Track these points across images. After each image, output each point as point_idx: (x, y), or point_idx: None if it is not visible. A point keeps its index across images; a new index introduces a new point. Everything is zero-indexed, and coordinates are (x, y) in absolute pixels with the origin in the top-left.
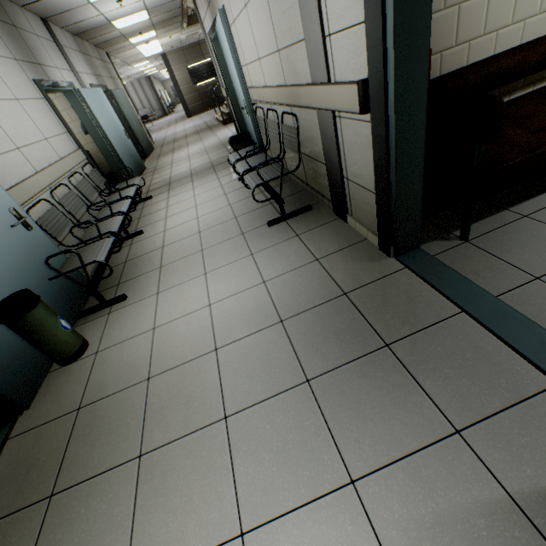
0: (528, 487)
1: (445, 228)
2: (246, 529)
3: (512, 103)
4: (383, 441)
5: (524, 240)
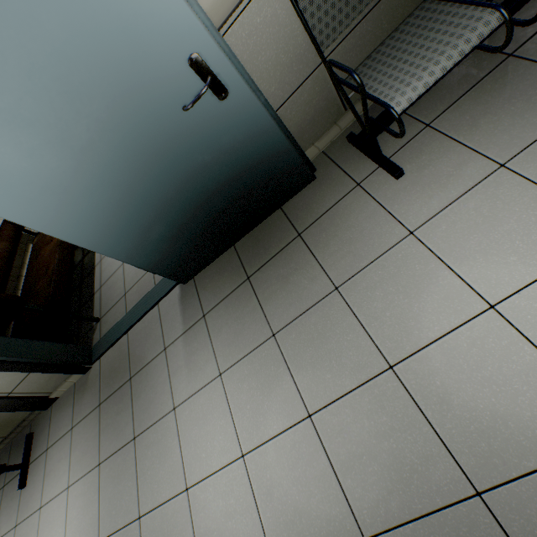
0: (181, 326)
1: (90, 328)
2: (186, 486)
3: (27, 277)
4: (164, 388)
5: (110, 292)
